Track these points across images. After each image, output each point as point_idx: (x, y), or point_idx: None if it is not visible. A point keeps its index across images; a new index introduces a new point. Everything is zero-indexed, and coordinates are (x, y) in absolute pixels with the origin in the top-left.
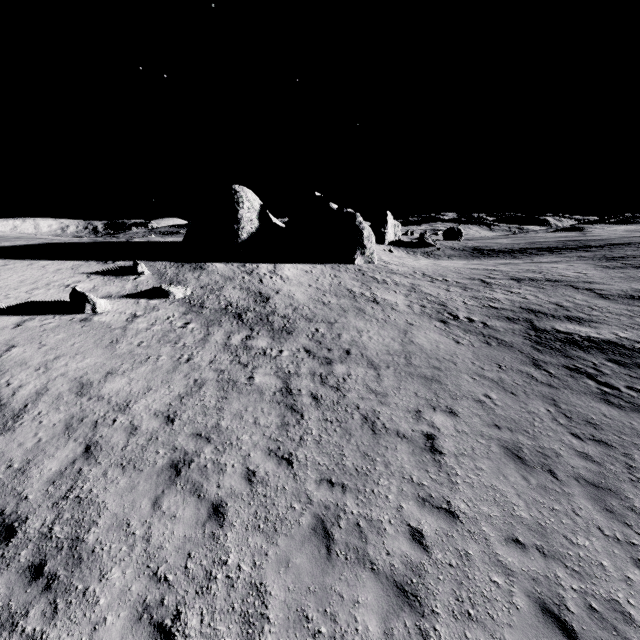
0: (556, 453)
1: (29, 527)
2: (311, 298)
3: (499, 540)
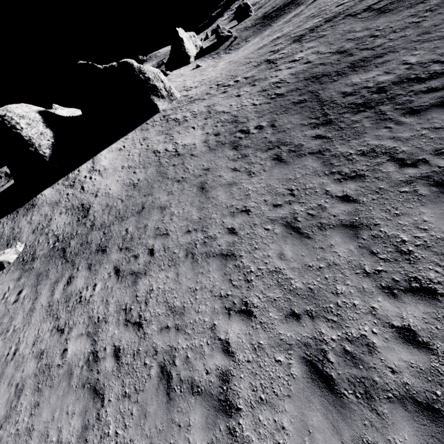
0: (368, 346)
1: None
2: (123, 185)
3: None
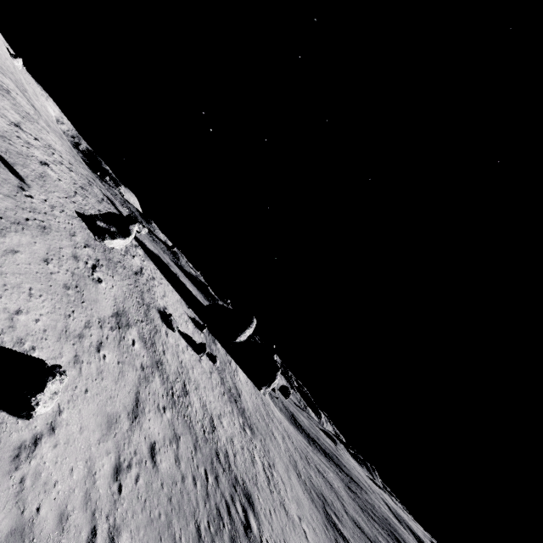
0: None
1: (240, 482)
2: (253, 410)
3: None
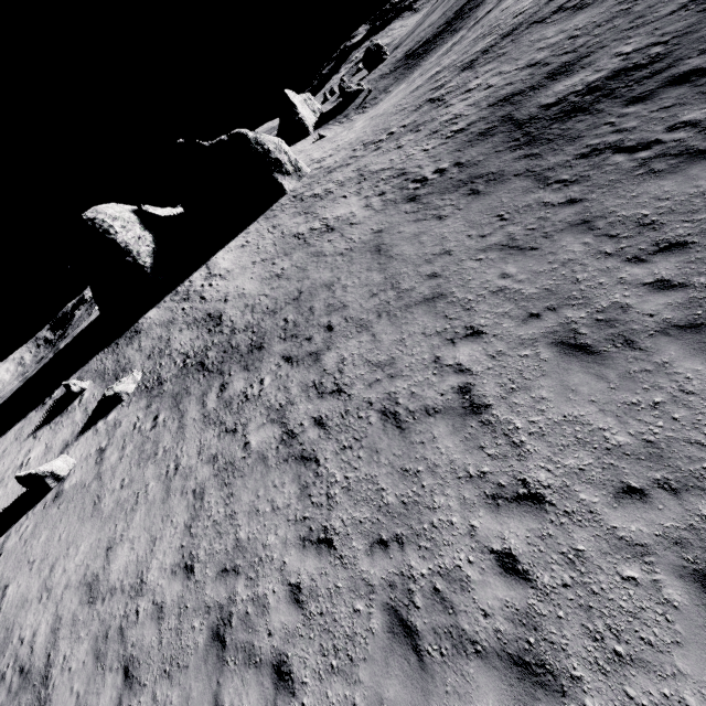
0: (622, 307)
1: None
2: (262, 280)
3: (608, 503)
